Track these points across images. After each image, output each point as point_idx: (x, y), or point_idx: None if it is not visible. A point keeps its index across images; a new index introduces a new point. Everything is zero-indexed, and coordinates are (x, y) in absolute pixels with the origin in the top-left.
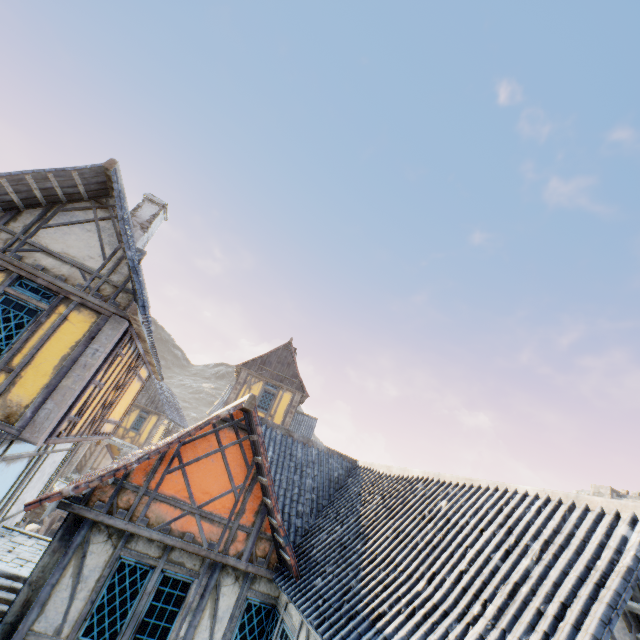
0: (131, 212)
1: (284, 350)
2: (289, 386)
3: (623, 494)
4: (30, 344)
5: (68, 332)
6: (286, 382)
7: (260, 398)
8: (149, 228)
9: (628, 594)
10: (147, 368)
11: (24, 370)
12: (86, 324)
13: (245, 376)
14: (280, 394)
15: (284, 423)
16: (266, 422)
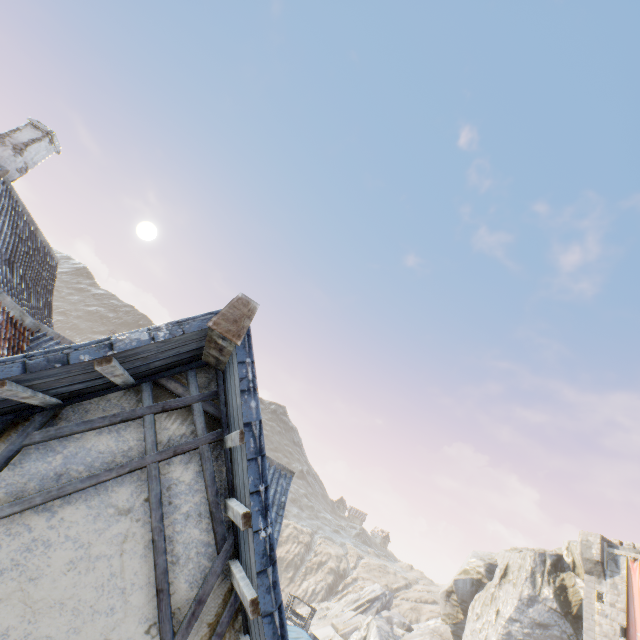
0: (7, 133)
1: None
2: None
3: (615, 544)
4: None
5: None
6: None
7: None
8: (24, 151)
9: None
10: None
11: None
12: None
13: None
14: None
15: None
16: None
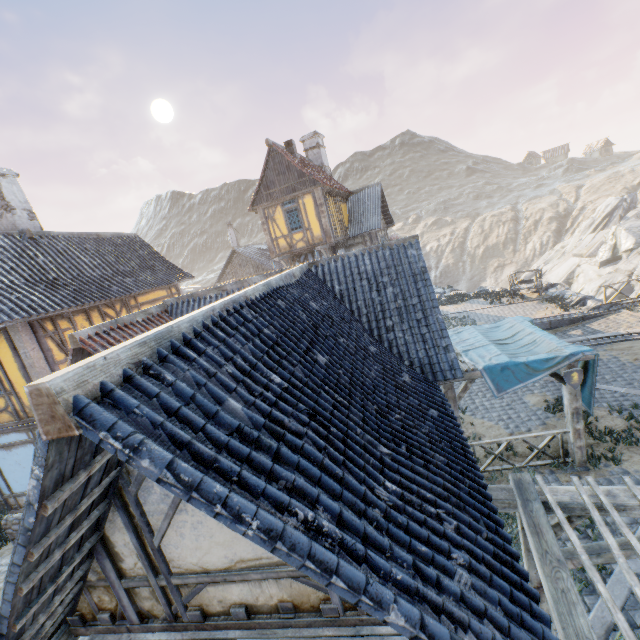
0: None
1: (273, 158)
2: (303, 190)
3: None
4: (2, 374)
5: (5, 355)
6: (298, 188)
7: (288, 222)
8: (10, 204)
9: (20, 554)
10: (153, 291)
11: (16, 389)
12: (4, 343)
13: (262, 214)
14: (301, 204)
15: (323, 227)
16: (197, 295)
